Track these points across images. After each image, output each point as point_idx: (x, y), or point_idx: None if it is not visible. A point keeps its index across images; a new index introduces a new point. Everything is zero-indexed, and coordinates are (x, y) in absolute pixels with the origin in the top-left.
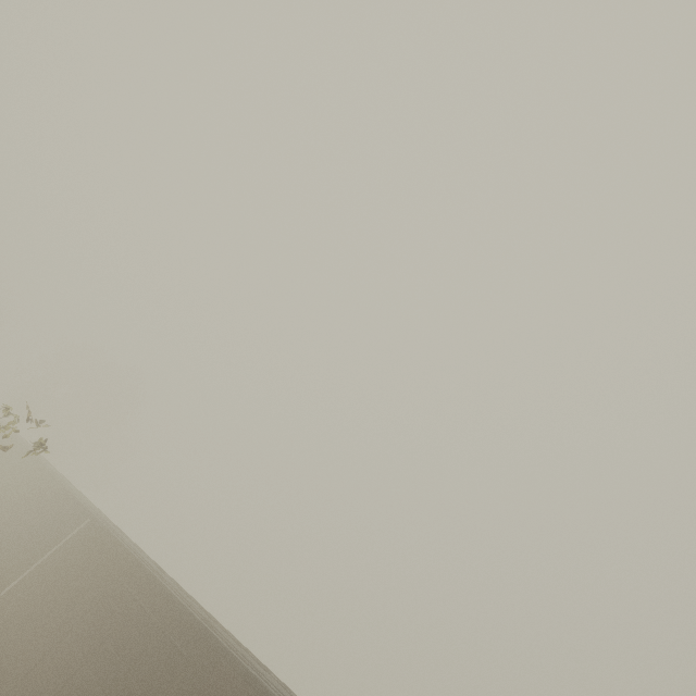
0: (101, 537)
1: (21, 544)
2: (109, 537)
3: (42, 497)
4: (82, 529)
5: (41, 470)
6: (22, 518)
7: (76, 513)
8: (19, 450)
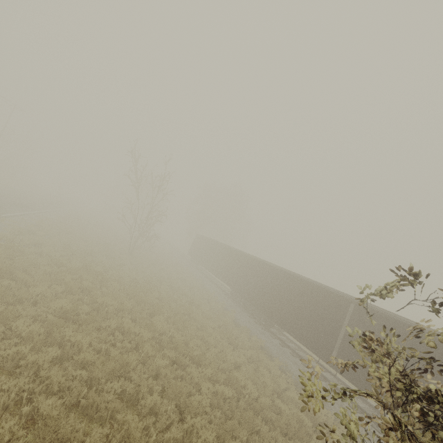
0: (382, 319)
1: (312, 319)
2: (394, 321)
3: (293, 287)
4: (354, 311)
5: (272, 268)
6: (293, 300)
7: (335, 299)
8: (243, 257)
